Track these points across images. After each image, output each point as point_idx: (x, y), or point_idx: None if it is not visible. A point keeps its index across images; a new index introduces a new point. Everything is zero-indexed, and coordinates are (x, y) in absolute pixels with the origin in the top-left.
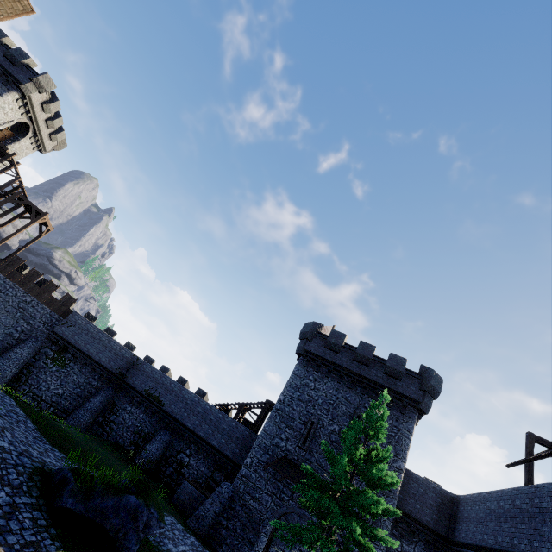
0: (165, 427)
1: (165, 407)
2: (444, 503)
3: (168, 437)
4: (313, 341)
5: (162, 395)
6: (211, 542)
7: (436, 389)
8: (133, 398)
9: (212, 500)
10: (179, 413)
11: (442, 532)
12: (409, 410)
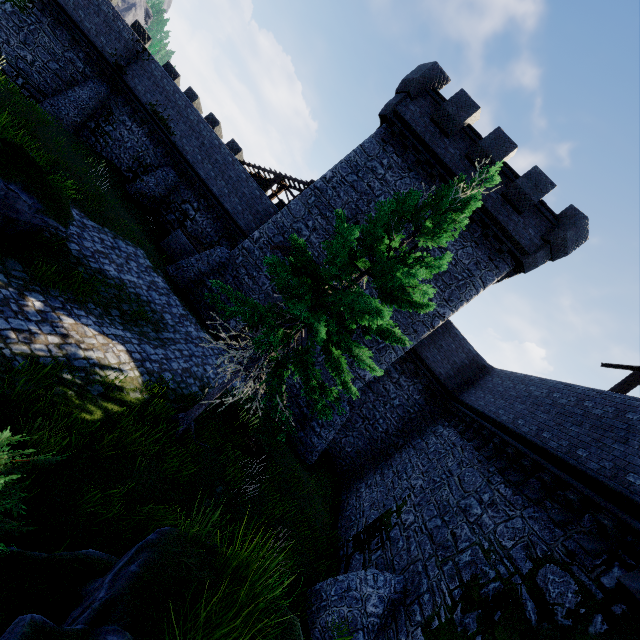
0: (171, 165)
1: (174, 138)
2: (471, 367)
3: (173, 178)
4: (416, 103)
5: (172, 120)
6: (189, 295)
7: (567, 247)
8: (134, 110)
9: (200, 258)
10: (191, 153)
11: (449, 387)
12: (503, 258)
